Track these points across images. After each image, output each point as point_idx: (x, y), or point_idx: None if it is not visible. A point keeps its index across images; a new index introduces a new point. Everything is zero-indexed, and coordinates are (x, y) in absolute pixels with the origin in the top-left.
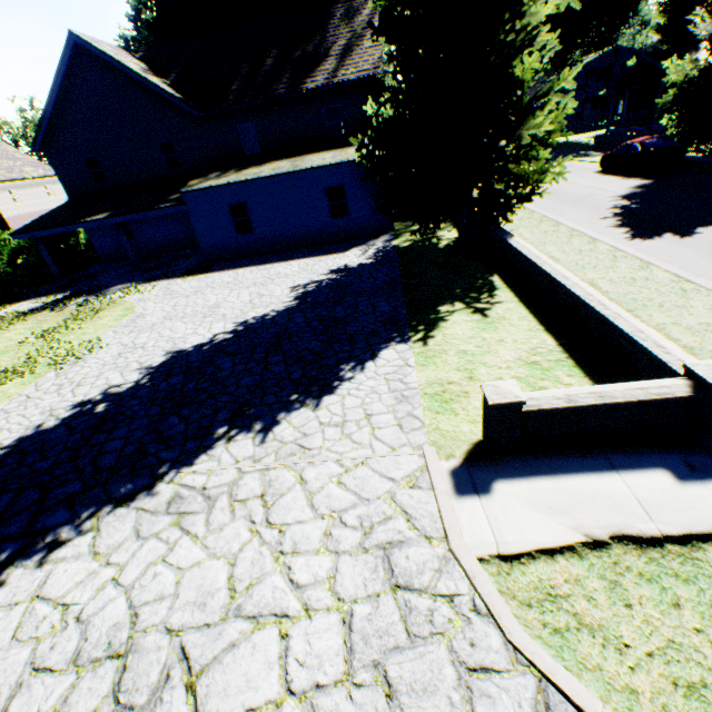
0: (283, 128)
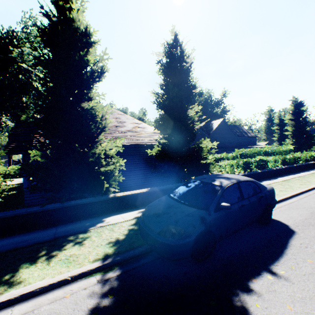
0: (245, 141)
